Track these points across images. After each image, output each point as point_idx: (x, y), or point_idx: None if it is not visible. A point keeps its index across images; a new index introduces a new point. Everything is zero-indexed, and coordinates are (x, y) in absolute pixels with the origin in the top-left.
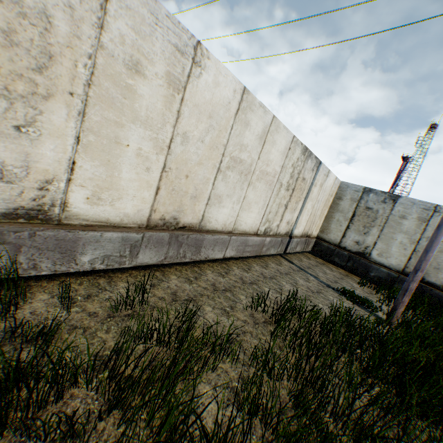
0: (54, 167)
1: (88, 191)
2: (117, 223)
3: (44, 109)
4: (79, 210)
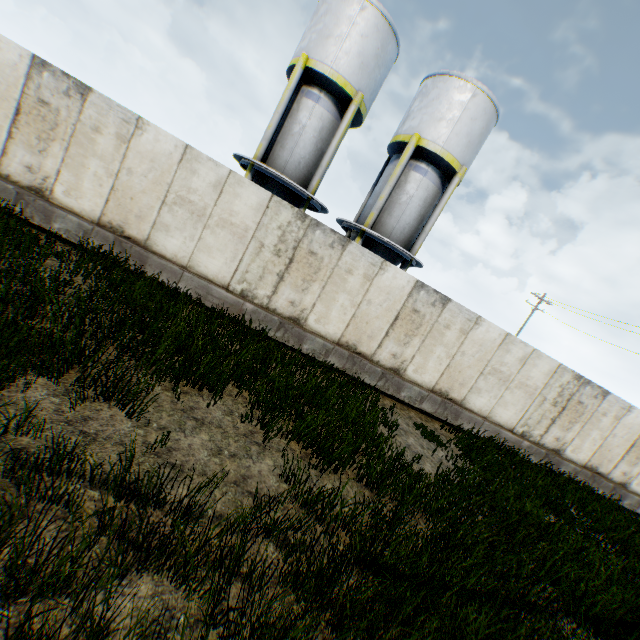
0: (633, 473)
1: (636, 481)
2: (637, 493)
3: (639, 460)
4: (631, 486)
